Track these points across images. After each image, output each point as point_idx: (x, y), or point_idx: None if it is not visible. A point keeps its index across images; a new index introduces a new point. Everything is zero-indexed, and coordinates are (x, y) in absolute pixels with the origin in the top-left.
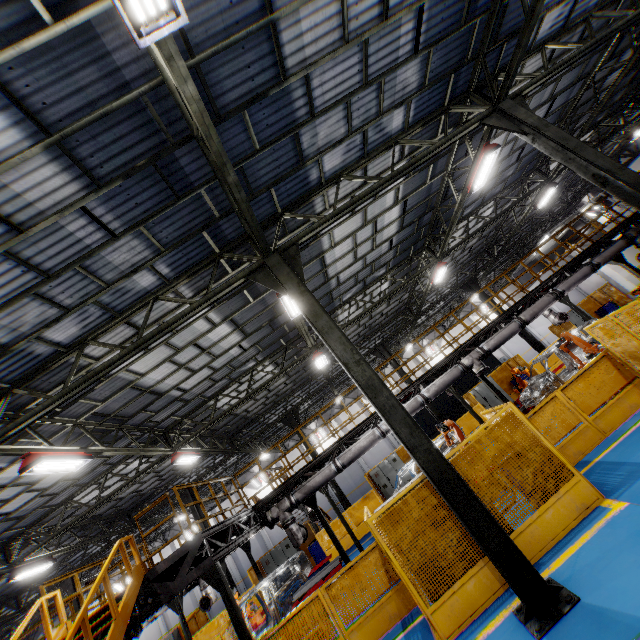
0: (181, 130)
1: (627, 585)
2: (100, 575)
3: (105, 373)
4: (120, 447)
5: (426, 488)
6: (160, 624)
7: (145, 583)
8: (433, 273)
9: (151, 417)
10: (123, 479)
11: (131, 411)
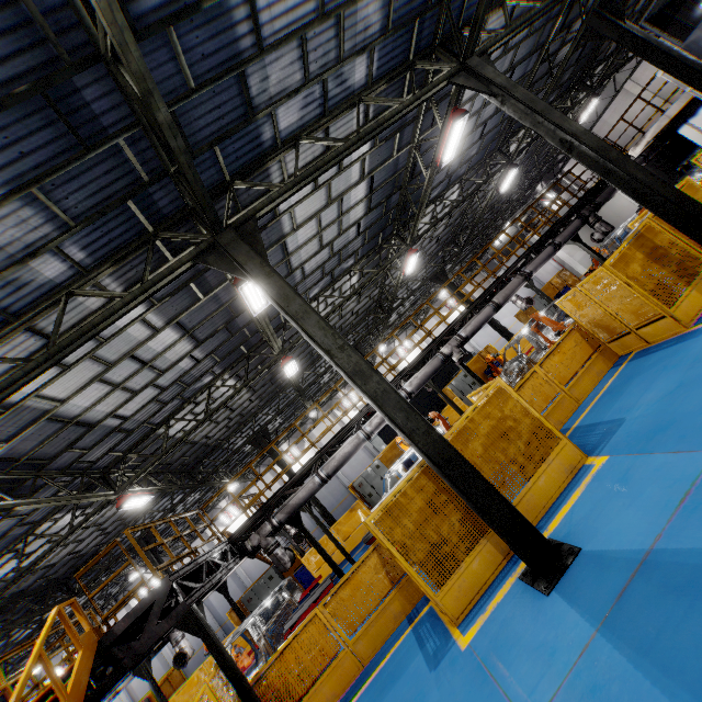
0: (80, 45)
1: (622, 526)
2: (35, 654)
3: (5, 397)
4: (42, 498)
5: (424, 476)
6: (124, 700)
7: (100, 650)
8: (404, 263)
9: (82, 456)
10: (52, 540)
11: (52, 451)
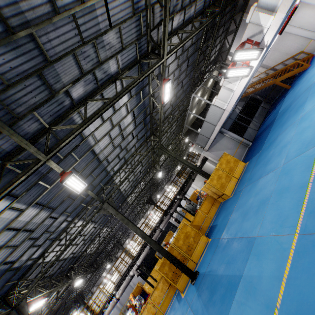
0: None
1: None
2: None
3: None
4: None
5: None
6: None
7: None
8: None
9: None
10: None
11: None
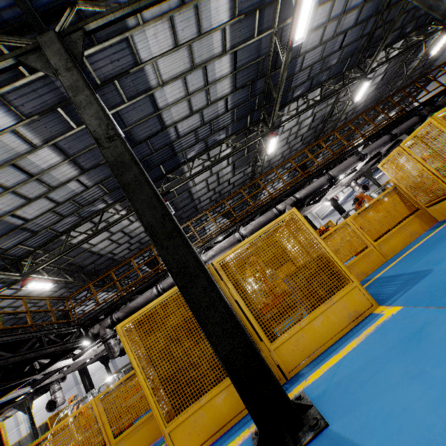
0: None
1: (395, 408)
2: None
3: None
4: None
5: None
6: None
7: None
8: (267, 145)
9: None
10: None
11: None
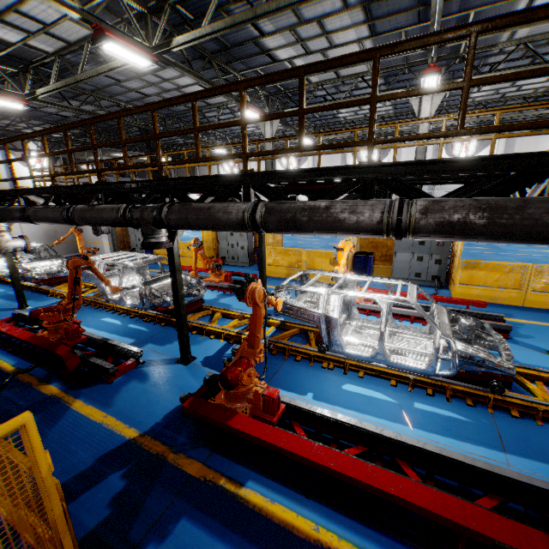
0: None
1: None
2: None
3: None
4: None
5: None
6: None
7: None
8: (114, 32)
9: None
10: None
11: None
